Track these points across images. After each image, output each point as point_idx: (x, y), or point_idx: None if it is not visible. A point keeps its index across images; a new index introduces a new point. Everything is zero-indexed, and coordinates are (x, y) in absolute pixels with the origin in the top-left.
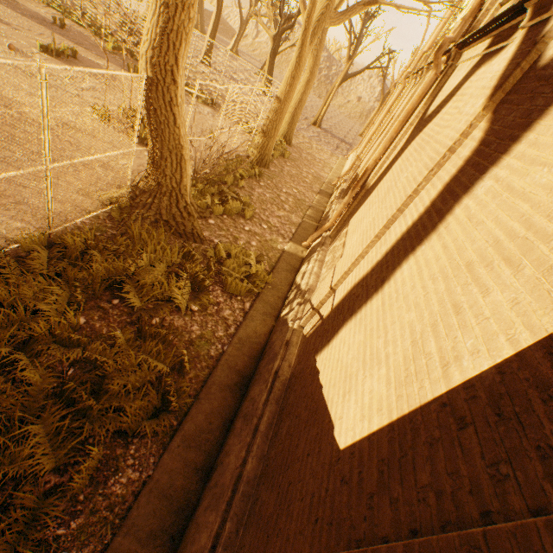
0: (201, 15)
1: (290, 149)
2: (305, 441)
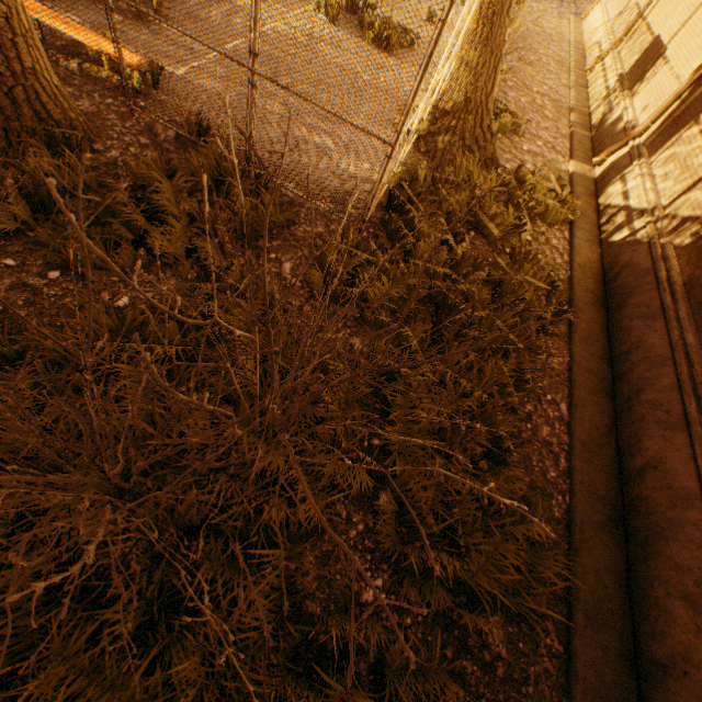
0: None
1: None
2: None
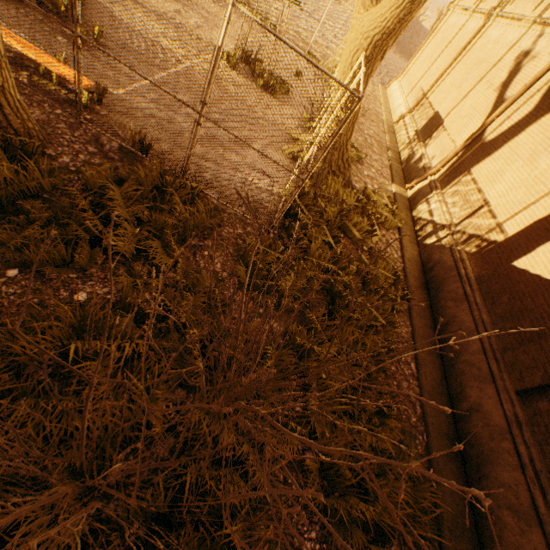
0: None
1: None
2: (542, 298)
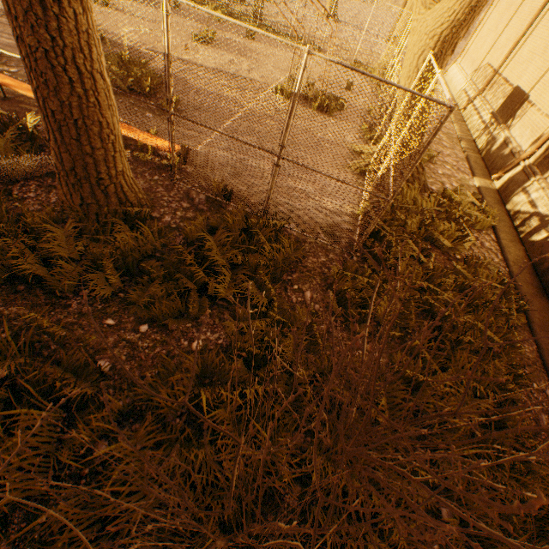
0: None
1: None
2: None
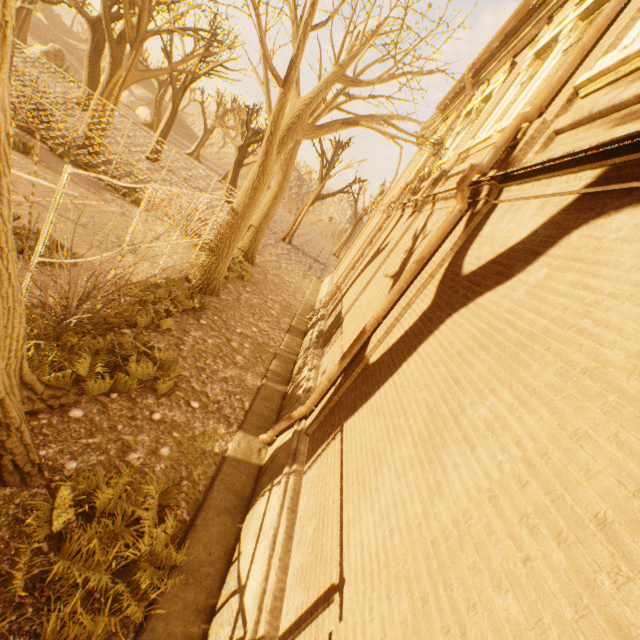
0: (159, 115)
1: (253, 269)
2: None
